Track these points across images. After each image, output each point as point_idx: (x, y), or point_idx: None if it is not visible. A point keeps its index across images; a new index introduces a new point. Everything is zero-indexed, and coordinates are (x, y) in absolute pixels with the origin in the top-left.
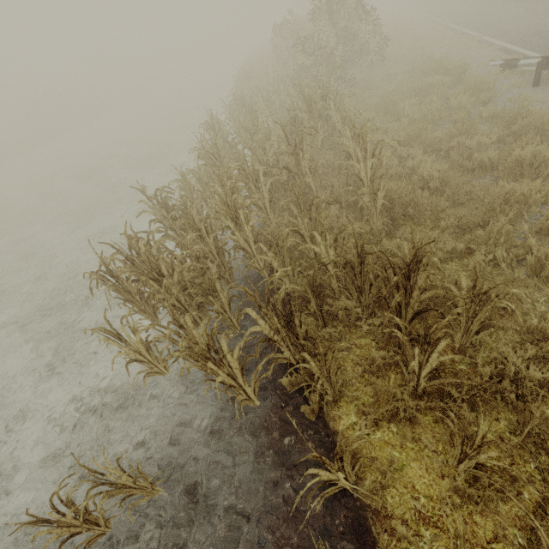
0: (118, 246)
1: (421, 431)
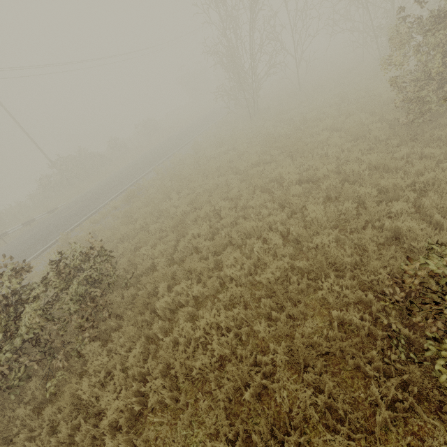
0: None
1: None
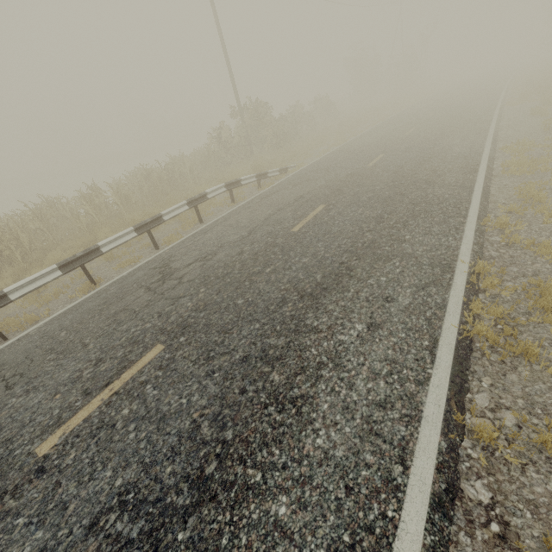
0: (2, 218)
1: None
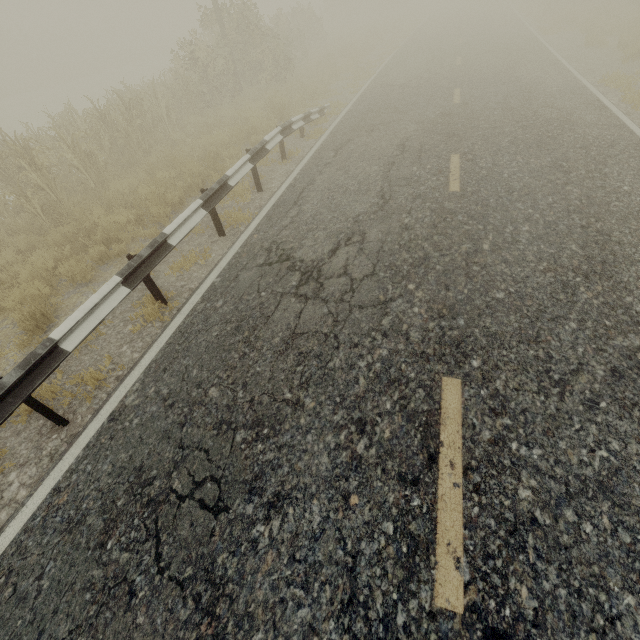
0: None
1: None
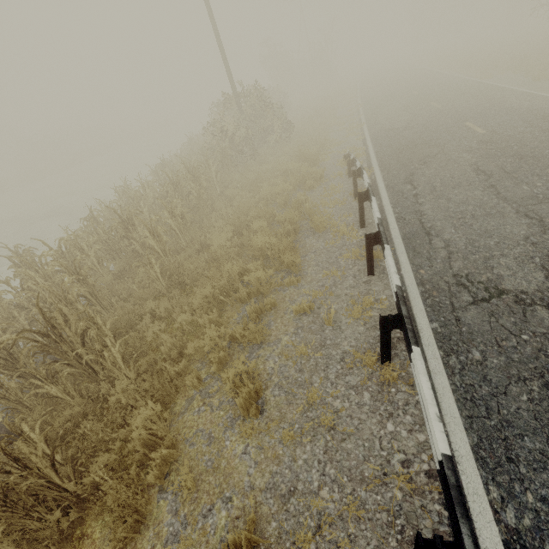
0: None
1: (71, 441)
